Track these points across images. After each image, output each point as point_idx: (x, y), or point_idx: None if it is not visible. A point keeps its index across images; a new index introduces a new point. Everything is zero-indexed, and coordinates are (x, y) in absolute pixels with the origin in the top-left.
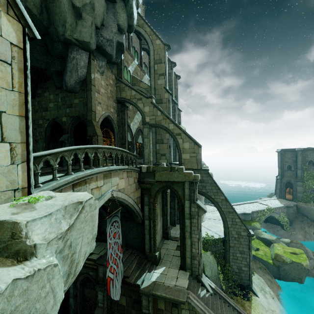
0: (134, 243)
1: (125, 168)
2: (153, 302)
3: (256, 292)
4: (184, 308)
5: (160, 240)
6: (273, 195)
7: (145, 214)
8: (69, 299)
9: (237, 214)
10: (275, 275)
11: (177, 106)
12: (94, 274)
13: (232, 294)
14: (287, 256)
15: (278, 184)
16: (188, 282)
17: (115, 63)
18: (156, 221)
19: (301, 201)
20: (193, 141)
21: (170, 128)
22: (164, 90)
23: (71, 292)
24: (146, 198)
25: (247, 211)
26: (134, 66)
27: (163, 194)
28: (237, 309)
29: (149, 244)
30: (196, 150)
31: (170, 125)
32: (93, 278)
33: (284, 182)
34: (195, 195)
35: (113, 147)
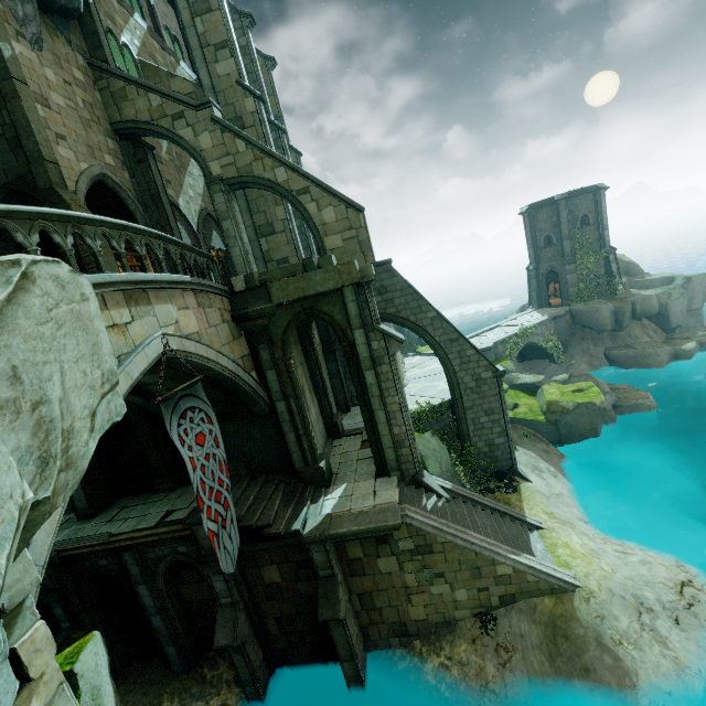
0: (265, 461)
1: (186, 280)
2: (337, 552)
3: (526, 476)
4: (401, 538)
5: (324, 443)
6: (526, 307)
7: (273, 389)
8: (151, 620)
9: (468, 340)
10: (553, 440)
11: (287, 142)
12: (191, 548)
13: (486, 492)
14: (568, 398)
15: (533, 280)
16: (398, 492)
17: (69, 12)
18: (304, 403)
19: (577, 301)
20: (341, 200)
21: (278, 180)
22: (240, 89)
23: (149, 605)
24: (265, 354)
25: (485, 344)
26: (139, 35)
27: (304, 344)
28: (498, 509)
29: (301, 450)
30: (355, 221)
31: (279, 173)
32: (191, 558)
33: (543, 273)
34: (373, 313)
35: (131, 224)
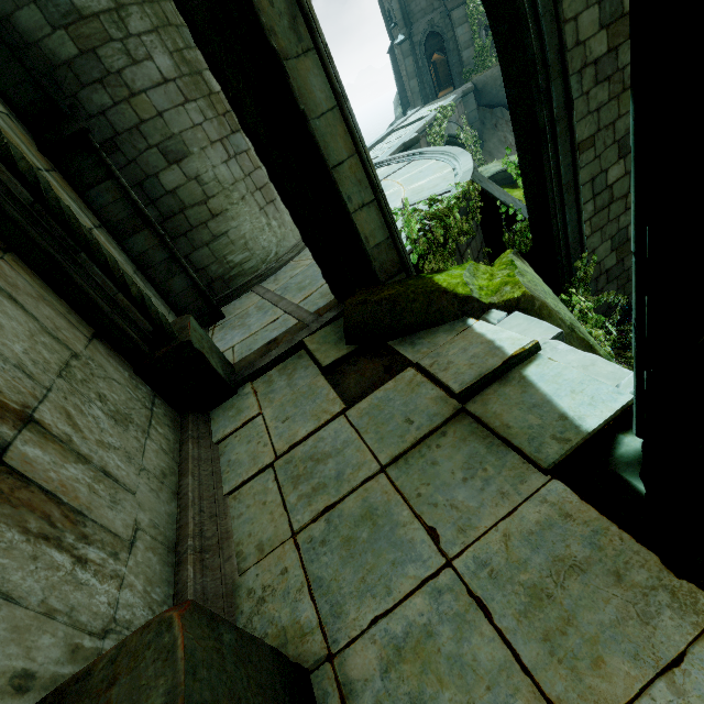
0: None
1: None
2: None
3: None
4: None
5: (171, 449)
6: None
7: None
8: None
9: None
10: None
11: None
12: None
13: None
14: None
15: (407, 60)
16: None
17: None
18: None
19: (477, 70)
20: None
21: None
22: None
23: None
24: None
25: (405, 138)
26: None
27: None
28: None
29: None
30: None
31: None
32: None
33: (421, 40)
34: None
35: None
